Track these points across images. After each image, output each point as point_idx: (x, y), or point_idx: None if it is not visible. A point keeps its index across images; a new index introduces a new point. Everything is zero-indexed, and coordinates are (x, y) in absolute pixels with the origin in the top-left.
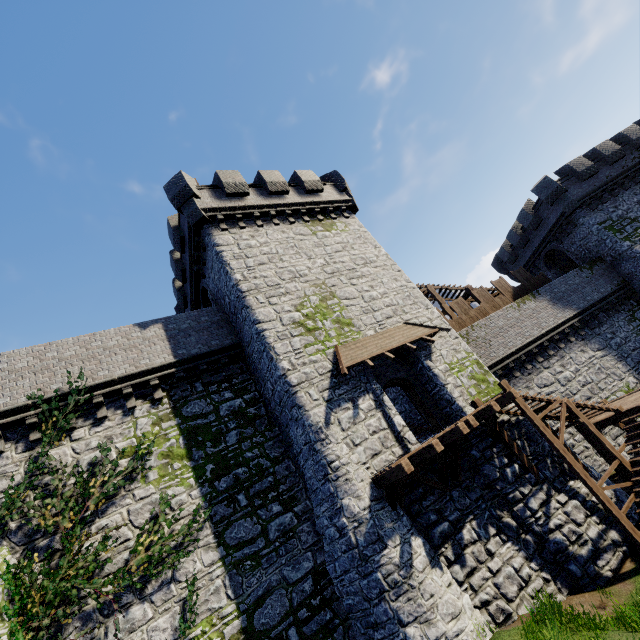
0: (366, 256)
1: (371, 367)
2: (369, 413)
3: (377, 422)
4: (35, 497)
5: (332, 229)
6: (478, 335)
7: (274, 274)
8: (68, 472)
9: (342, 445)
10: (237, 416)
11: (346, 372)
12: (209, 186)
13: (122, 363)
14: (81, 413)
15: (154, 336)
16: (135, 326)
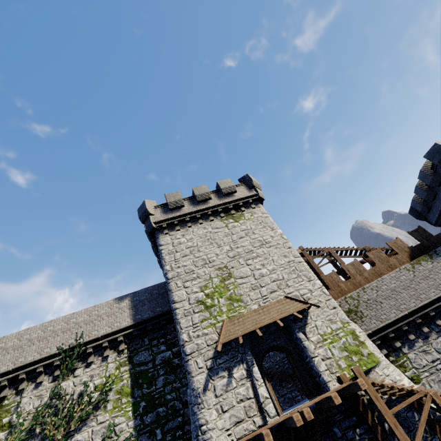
0: (263, 238)
1: (241, 344)
2: (240, 382)
3: (245, 391)
4: (48, 415)
5: (240, 219)
6: (369, 297)
7: (191, 263)
8: (68, 398)
9: (212, 410)
10: (166, 365)
11: (219, 349)
12: (162, 204)
13: (105, 325)
14: (81, 358)
15: (125, 306)
16: (116, 299)
